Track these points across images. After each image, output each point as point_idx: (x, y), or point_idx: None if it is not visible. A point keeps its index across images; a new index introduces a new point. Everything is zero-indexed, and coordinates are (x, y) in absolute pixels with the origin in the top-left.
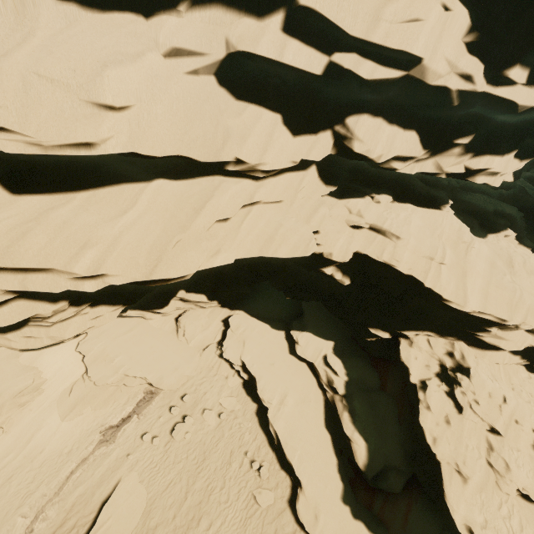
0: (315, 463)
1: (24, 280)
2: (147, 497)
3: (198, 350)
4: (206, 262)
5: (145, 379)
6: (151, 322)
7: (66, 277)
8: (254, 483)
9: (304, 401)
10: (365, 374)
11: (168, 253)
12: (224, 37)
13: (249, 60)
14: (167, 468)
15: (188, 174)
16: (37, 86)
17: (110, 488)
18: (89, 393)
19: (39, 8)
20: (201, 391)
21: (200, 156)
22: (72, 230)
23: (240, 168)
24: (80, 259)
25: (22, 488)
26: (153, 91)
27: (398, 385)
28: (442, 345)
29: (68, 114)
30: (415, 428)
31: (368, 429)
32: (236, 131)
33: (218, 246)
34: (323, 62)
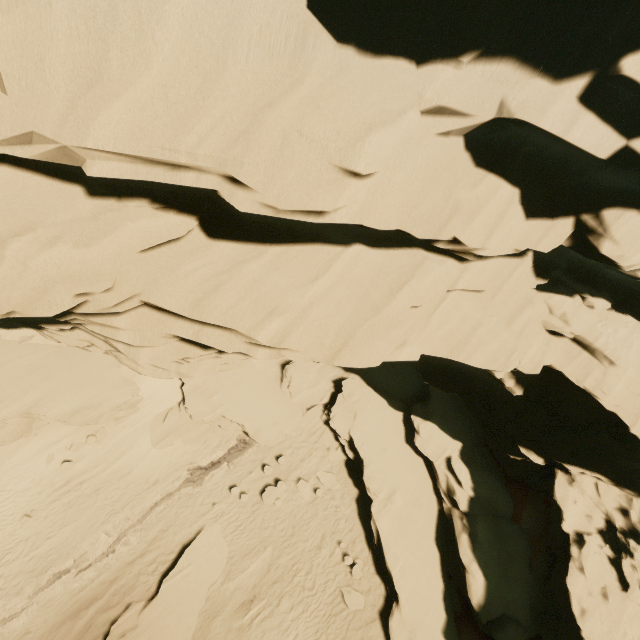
0: (418, 581)
1: (199, 332)
2: (228, 555)
3: (301, 407)
4: (390, 354)
5: (242, 426)
6: (255, 362)
7: (243, 340)
8: (343, 579)
9: (415, 504)
10: (497, 495)
11: (355, 338)
12: (500, 97)
13: (516, 126)
14: (252, 531)
15: (387, 242)
16: (295, 145)
17: (192, 533)
18: (183, 425)
19: (316, 51)
20: (298, 457)
21: (421, 234)
22: (261, 291)
23: (452, 248)
24: (265, 327)
25: (107, 504)
26: (402, 157)
27: (536, 522)
28: (615, 497)
29: (313, 178)
30: (552, 583)
31: (490, 563)
32: (466, 206)
33: (404, 336)
34: (615, 146)
